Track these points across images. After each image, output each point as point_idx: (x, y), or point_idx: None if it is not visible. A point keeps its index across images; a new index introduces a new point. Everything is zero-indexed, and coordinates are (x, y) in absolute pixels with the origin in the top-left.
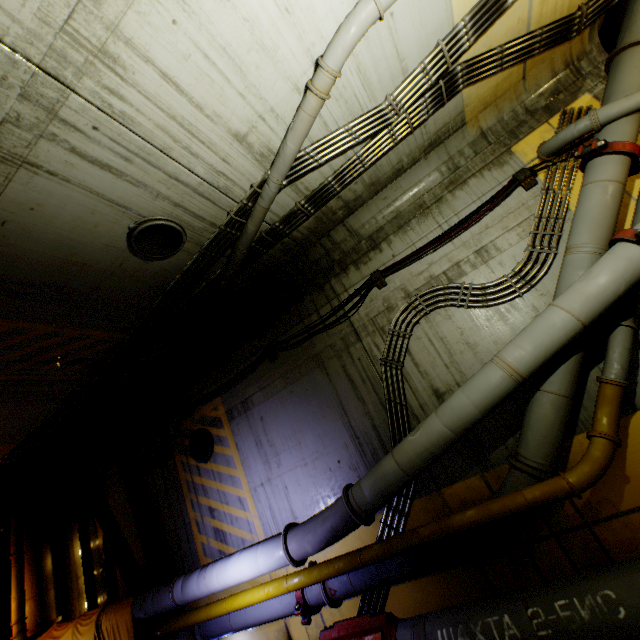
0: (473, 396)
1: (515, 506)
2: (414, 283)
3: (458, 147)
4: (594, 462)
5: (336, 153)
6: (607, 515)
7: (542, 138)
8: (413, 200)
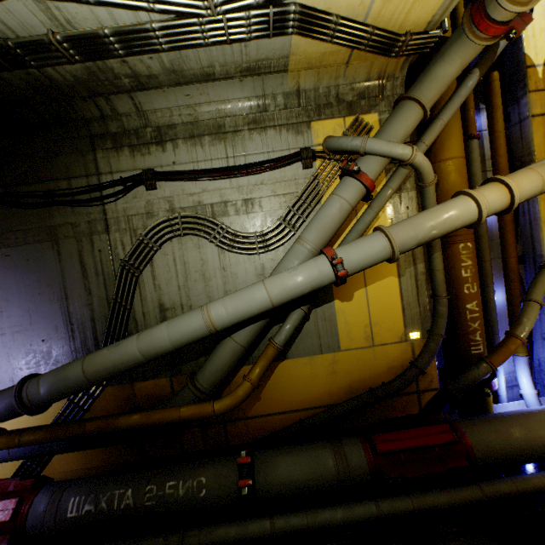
0: (173, 334)
1: (170, 419)
2: (183, 201)
3: (274, 90)
4: (236, 398)
5: (116, 2)
6: (238, 418)
7: (335, 130)
8: (216, 116)
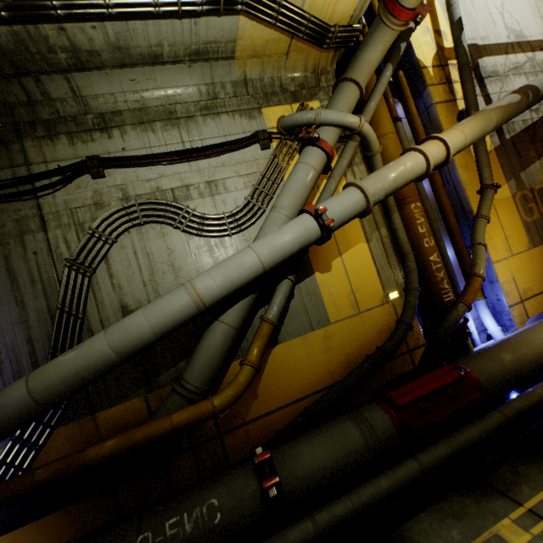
0: (153, 317)
1: (160, 431)
2: (138, 188)
3: (223, 78)
4: (238, 386)
5: None
6: (236, 426)
7: (284, 115)
8: (165, 102)
